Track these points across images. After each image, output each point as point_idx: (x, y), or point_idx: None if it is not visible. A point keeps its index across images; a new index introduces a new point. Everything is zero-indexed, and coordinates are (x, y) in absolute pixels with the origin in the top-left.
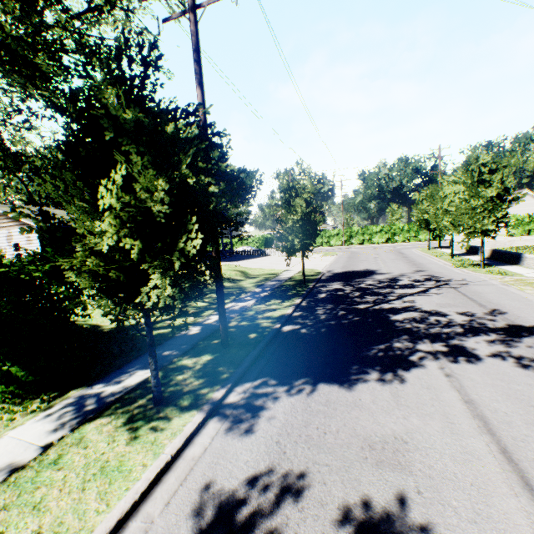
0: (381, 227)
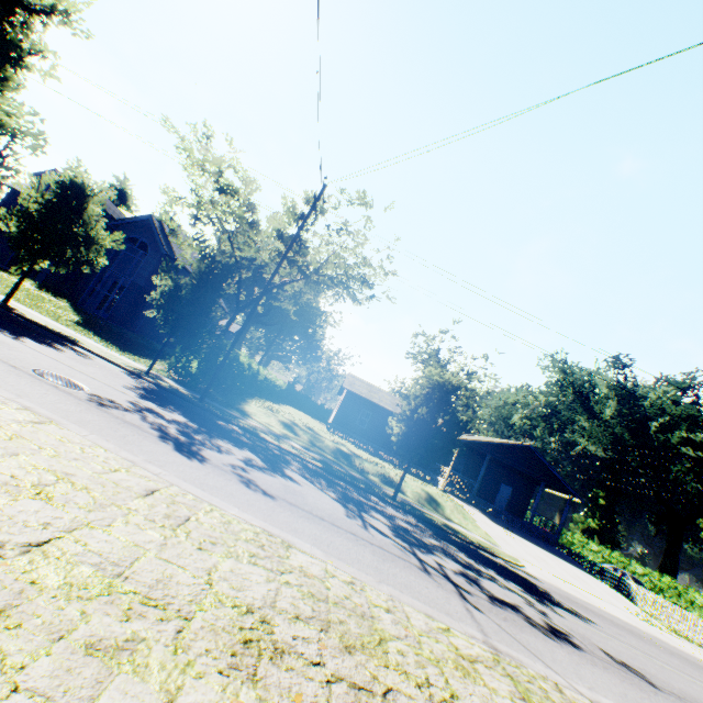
0: None
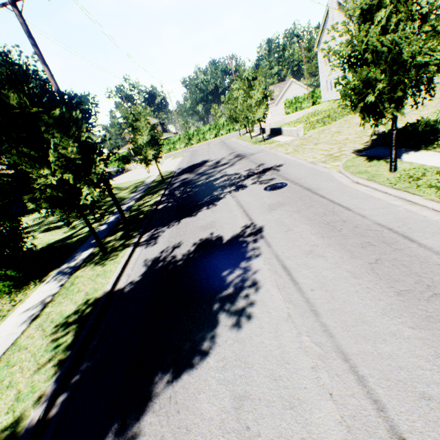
0: (209, 126)
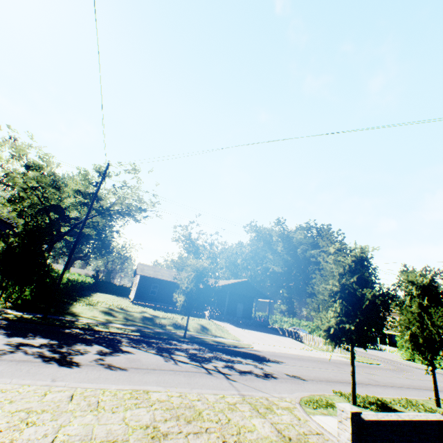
0: None
